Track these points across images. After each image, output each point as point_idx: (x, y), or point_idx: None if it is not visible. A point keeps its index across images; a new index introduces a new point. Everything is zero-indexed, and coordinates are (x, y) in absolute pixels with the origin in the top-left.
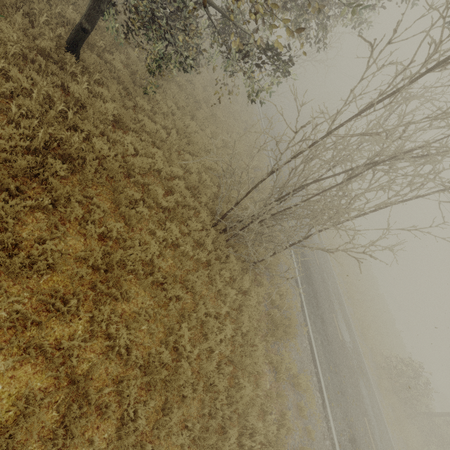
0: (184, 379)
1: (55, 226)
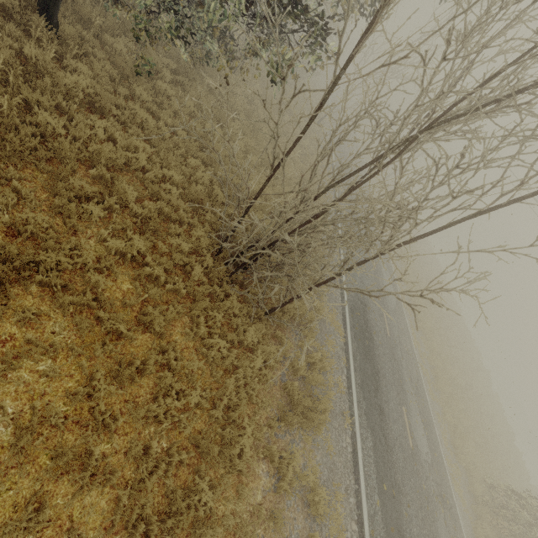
0: (70, 457)
1: None
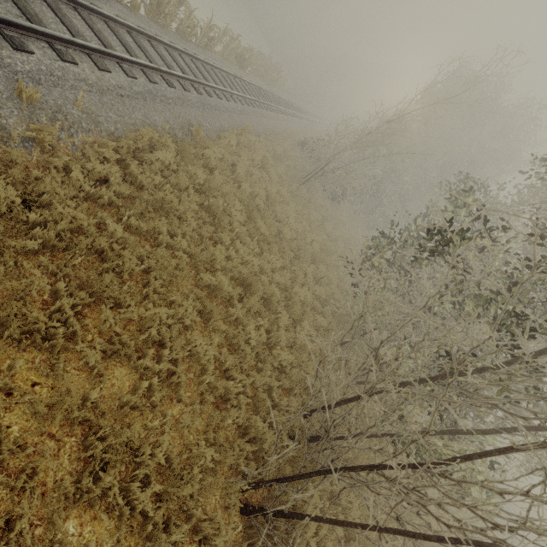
0: None
1: None
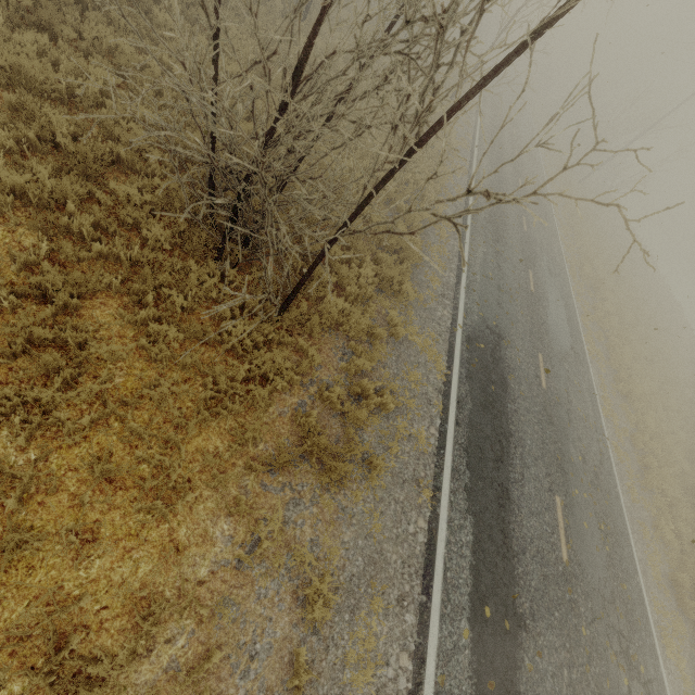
0: None
1: None
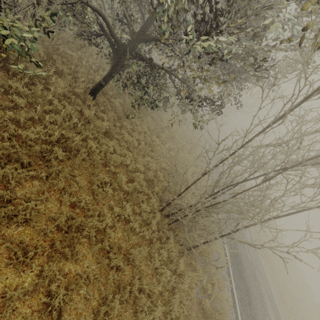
0: None
1: (43, 192)
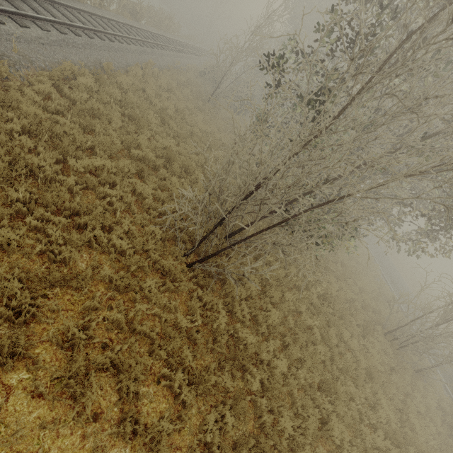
0: None
1: None
